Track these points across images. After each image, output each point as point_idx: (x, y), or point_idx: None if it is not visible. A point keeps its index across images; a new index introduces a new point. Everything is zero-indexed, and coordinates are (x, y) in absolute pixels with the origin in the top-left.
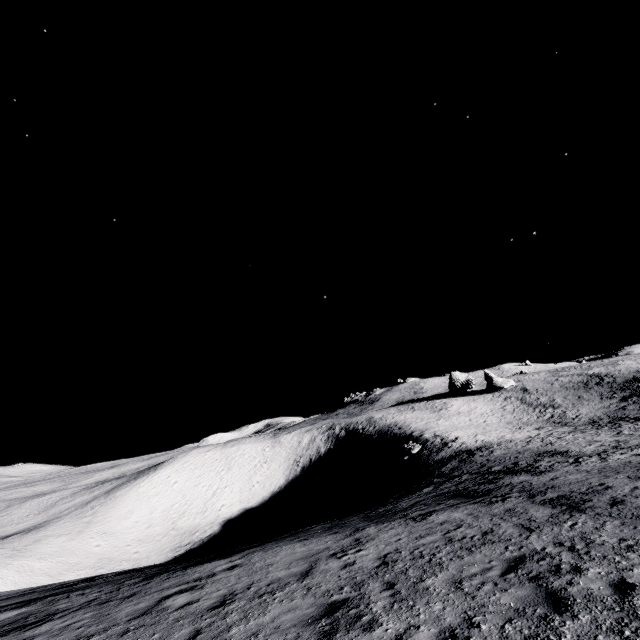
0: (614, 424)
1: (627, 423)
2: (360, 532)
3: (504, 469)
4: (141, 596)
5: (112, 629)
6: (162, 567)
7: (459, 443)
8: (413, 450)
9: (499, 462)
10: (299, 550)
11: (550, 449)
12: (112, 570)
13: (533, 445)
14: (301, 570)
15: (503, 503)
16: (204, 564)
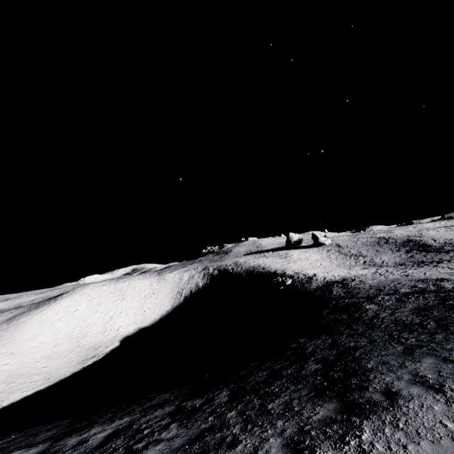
0: (426, 264)
1: (436, 264)
2: None
3: (419, 290)
4: None
5: None
6: (255, 408)
7: (321, 277)
8: (287, 282)
9: (391, 287)
10: None
11: (420, 278)
12: (24, 383)
13: (394, 276)
14: None
15: None
16: (401, 410)
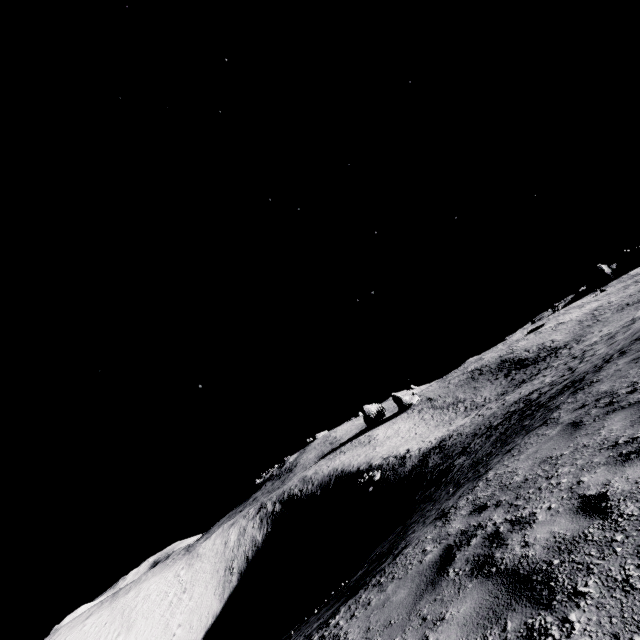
0: (525, 382)
1: (534, 377)
2: (556, 416)
3: (509, 415)
4: (396, 628)
5: (571, 635)
6: None
7: (416, 450)
8: (375, 477)
9: (486, 425)
10: (530, 451)
11: (515, 400)
12: None
13: (491, 411)
14: (632, 409)
15: (637, 345)
16: (393, 562)
